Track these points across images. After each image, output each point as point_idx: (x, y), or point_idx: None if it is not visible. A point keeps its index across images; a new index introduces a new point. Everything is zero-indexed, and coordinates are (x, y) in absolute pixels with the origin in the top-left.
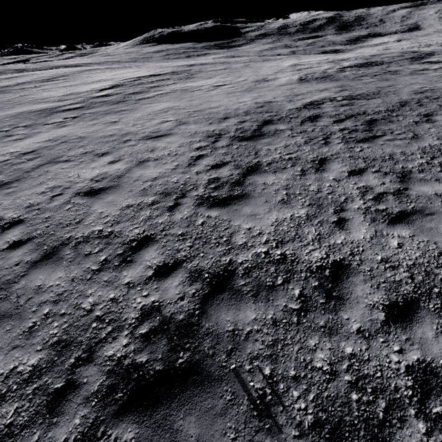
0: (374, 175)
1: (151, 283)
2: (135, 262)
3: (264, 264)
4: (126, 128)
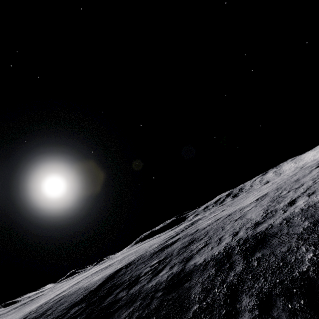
0: (85, 281)
1: (23, 316)
2: (24, 315)
3: (43, 305)
4: (56, 292)
